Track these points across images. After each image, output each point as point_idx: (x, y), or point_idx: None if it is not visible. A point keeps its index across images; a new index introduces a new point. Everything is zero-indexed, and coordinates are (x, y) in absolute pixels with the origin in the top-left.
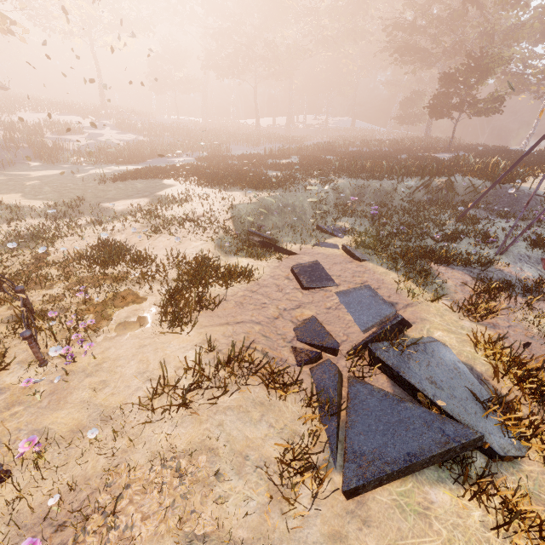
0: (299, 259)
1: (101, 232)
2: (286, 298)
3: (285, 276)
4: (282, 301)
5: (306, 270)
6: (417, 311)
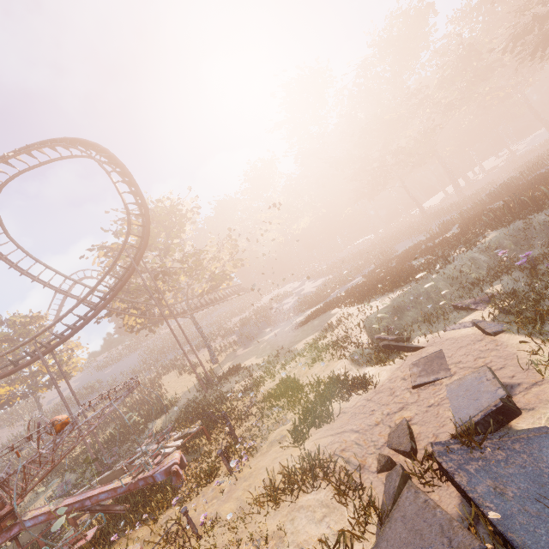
0: (422, 353)
1: (284, 371)
2: (393, 401)
3: (402, 376)
4: (389, 405)
5: (423, 364)
6: (546, 390)
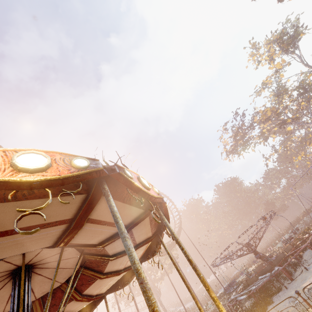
0: None
1: None
2: None
3: None
4: None
5: None
6: None
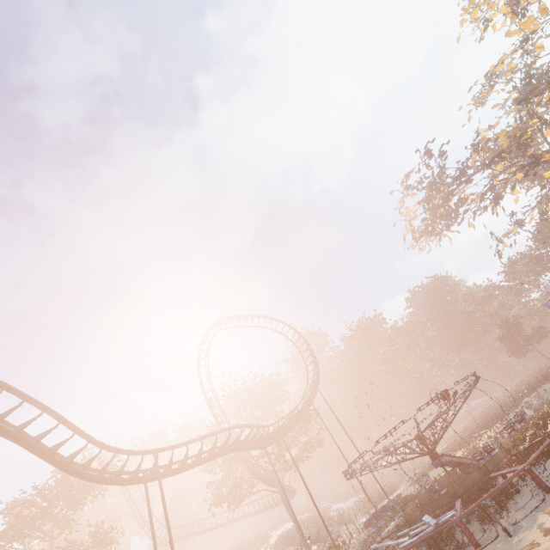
0: None
1: None
2: None
3: None
4: None
5: None
6: None
